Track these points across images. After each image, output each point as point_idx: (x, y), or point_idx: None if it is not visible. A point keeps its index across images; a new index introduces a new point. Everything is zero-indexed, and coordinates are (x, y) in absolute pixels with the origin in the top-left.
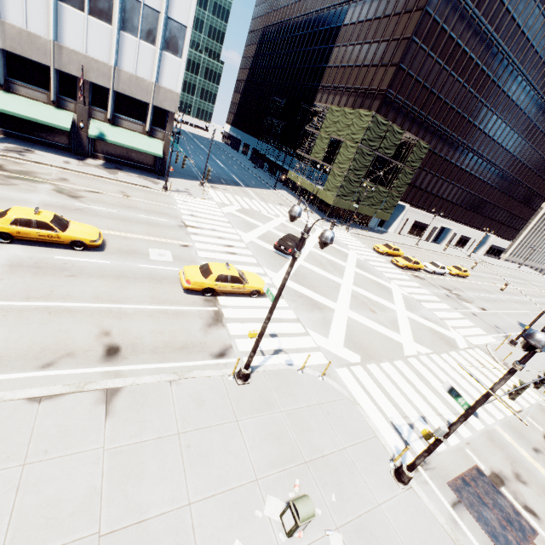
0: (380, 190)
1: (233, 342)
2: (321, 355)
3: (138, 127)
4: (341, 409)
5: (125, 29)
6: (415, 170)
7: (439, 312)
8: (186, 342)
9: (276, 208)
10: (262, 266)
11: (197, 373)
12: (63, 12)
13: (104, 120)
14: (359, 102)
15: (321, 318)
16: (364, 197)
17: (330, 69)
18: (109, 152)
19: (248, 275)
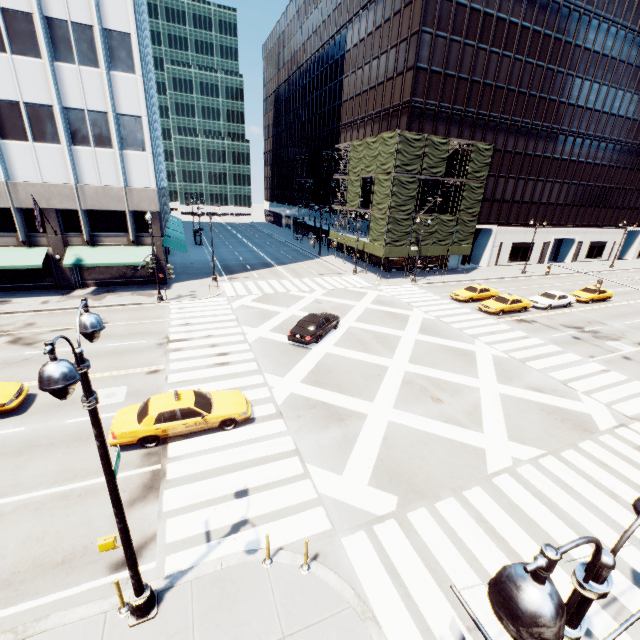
0: (443, 220)
1: (162, 527)
2: (320, 514)
3: (121, 239)
4: (331, 639)
5: (76, 143)
6: (485, 181)
7: (560, 371)
8: (75, 548)
9: (313, 281)
10: (264, 371)
11: (55, 619)
12: (8, 149)
13: (82, 244)
14: (385, 126)
15: (339, 438)
16: (425, 234)
17: (346, 103)
18: (99, 276)
19: (218, 398)
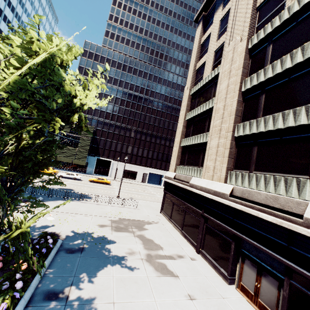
0: (69, 148)
1: None
2: None
3: None
4: None
5: None
6: (91, 138)
7: None
8: None
9: None
10: None
11: None
12: None
13: None
14: None
15: None
16: (60, 152)
17: None
18: None
19: None
